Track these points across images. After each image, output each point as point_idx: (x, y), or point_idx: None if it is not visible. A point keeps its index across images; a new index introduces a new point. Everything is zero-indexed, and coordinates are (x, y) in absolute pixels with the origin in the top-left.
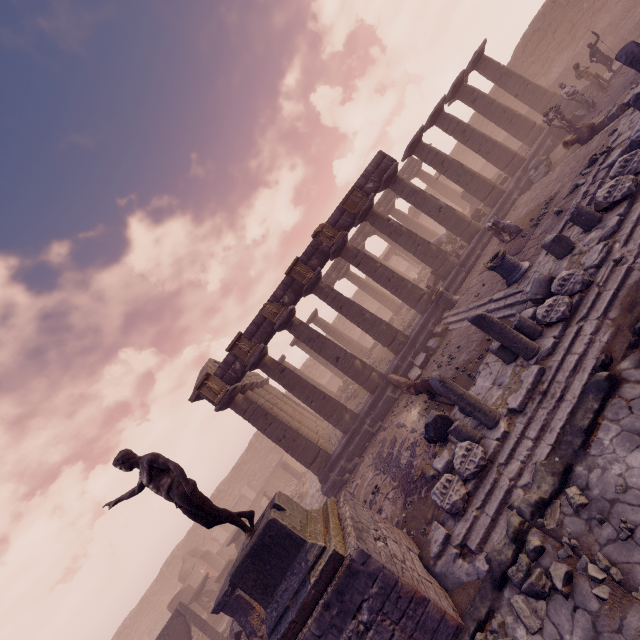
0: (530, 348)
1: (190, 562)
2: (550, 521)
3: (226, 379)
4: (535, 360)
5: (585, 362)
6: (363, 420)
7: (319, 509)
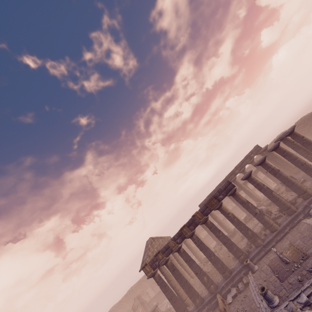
0: None
1: (136, 302)
2: None
3: (152, 267)
4: None
5: None
6: (204, 306)
7: None
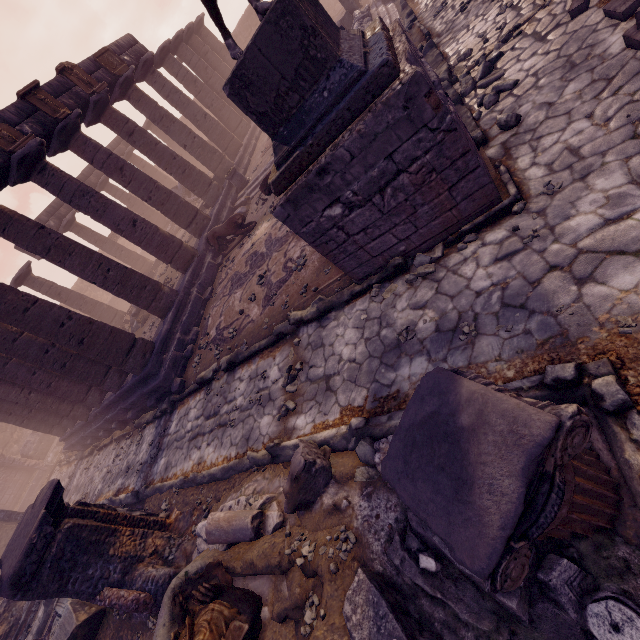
0: None
1: None
2: (460, 71)
3: None
4: None
5: None
6: (188, 290)
7: None
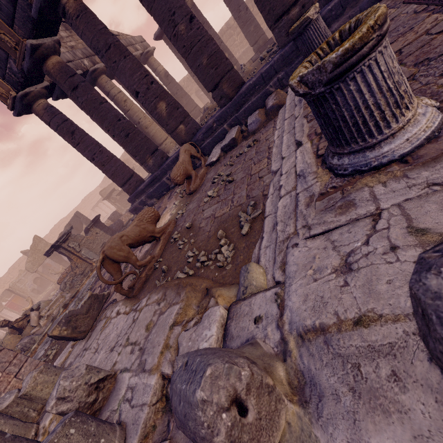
0: None
1: None
2: None
3: (9, 81)
4: None
5: None
6: (165, 171)
7: None
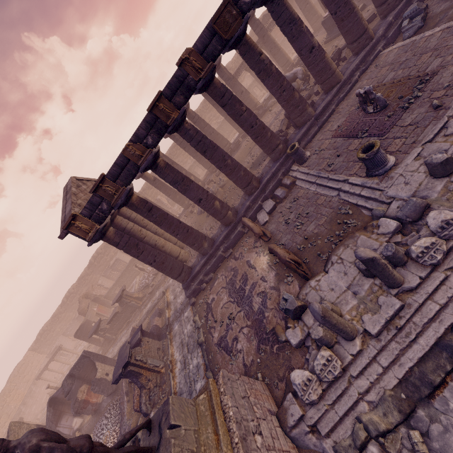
0: (397, 283)
1: (85, 303)
2: (391, 446)
3: (94, 218)
4: (397, 292)
5: (443, 314)
6: (218, 247)
7: (205, 398)
